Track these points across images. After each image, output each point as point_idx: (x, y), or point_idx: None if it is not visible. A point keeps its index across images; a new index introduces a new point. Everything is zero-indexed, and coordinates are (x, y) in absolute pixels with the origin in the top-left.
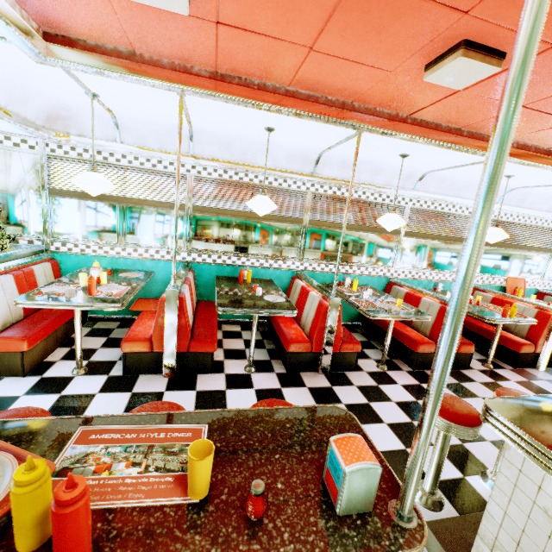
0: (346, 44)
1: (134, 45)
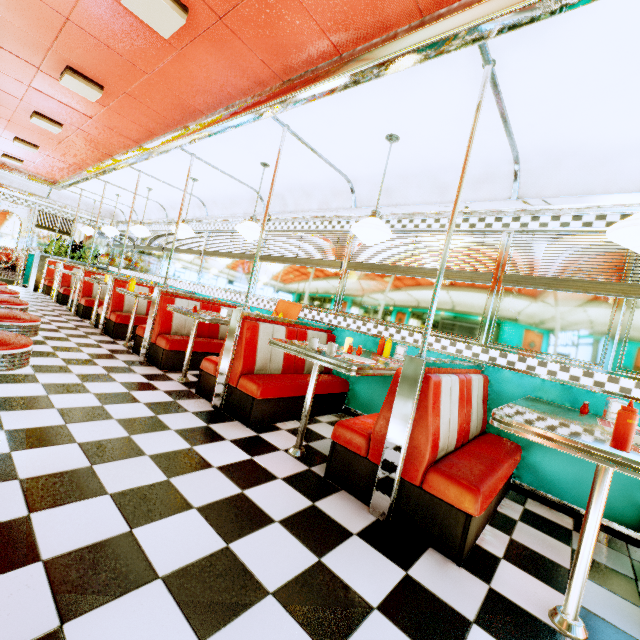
0: (32, 154)
1: (58, 177)
